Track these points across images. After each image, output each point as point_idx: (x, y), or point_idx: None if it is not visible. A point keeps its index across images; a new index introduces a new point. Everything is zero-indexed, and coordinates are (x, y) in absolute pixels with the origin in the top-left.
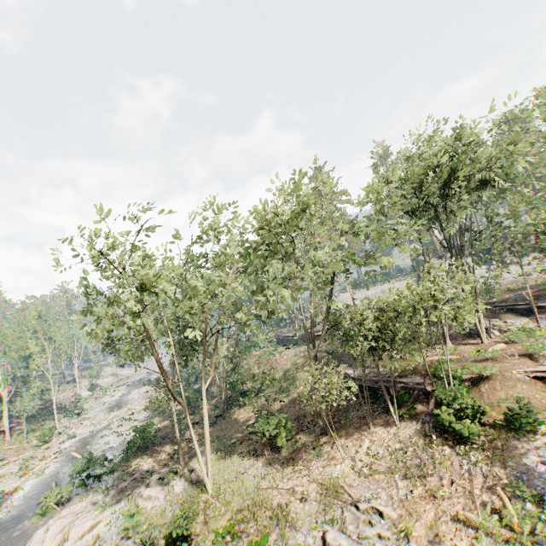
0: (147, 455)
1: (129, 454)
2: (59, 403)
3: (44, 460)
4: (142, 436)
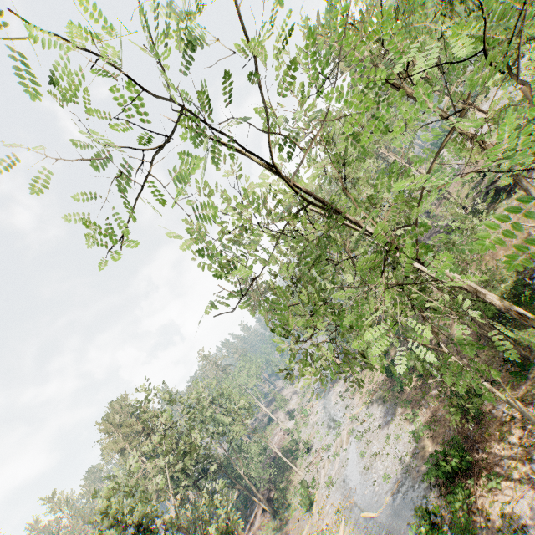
0: (486, 479)
1: (451, 488)
2: (279, 447)
3: (334, 532)
4: (445, 453)
